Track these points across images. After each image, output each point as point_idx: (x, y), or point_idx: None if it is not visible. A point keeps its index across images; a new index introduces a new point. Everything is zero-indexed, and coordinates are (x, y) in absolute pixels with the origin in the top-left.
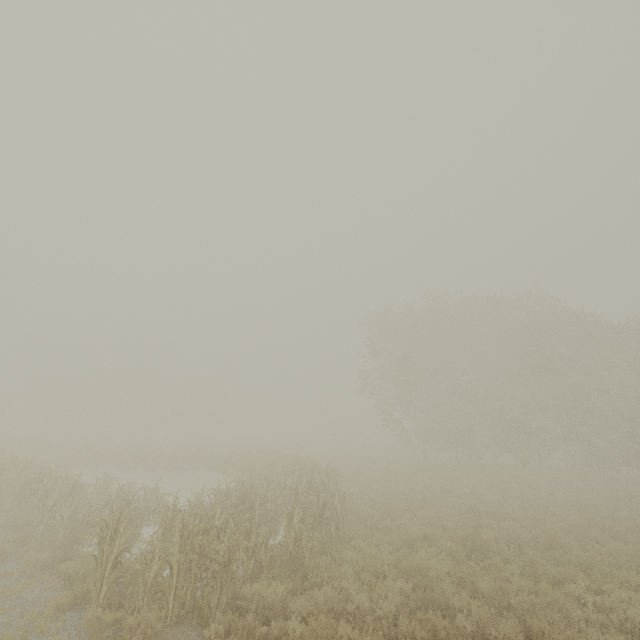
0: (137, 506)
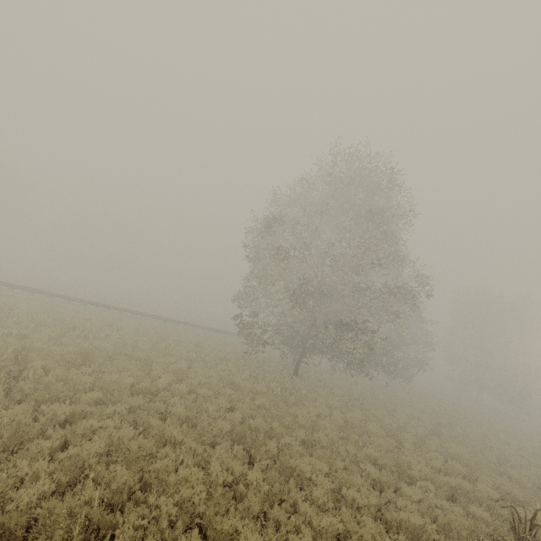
0: None
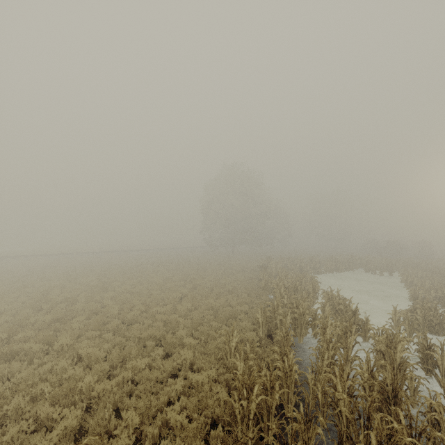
0: (429, 267)
